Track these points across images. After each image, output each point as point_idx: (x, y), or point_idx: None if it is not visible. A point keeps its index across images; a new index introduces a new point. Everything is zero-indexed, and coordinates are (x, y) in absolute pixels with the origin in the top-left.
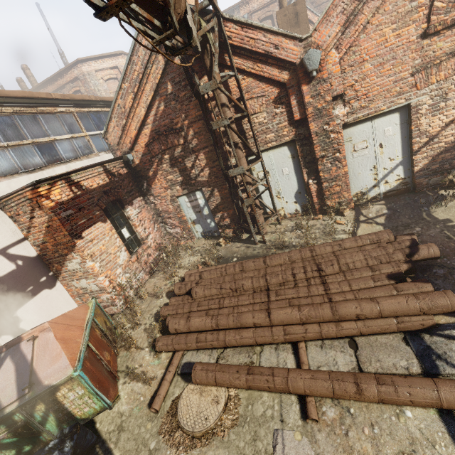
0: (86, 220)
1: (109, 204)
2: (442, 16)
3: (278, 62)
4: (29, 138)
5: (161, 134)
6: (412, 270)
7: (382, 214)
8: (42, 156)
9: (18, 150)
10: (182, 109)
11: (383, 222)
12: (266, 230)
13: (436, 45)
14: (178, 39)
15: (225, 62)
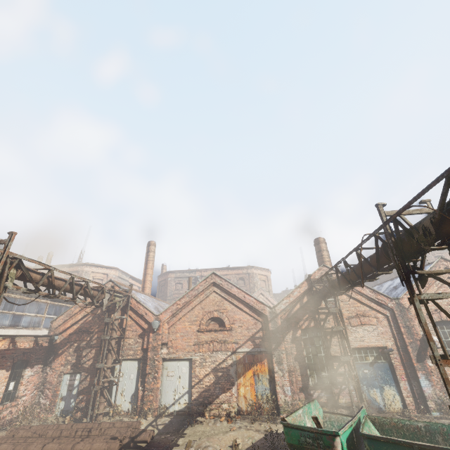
0: (0, 364)
1: (20, 361)
2: (204, 326)
3: (145, 320)
4: (14, 311)
5: (81, 331)
6: (129, 443)
7: (164, 423)
8: (11, 321)
9: (3, 315)
10: (99, 323)
11: (160, 428)
12: (101, 419)
13: (202, 336)
14: (97, 304)
15: (126, 311)
